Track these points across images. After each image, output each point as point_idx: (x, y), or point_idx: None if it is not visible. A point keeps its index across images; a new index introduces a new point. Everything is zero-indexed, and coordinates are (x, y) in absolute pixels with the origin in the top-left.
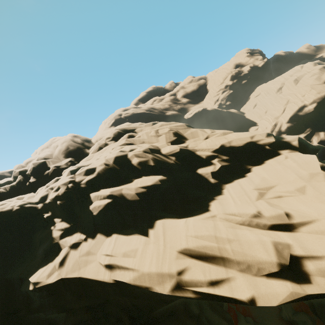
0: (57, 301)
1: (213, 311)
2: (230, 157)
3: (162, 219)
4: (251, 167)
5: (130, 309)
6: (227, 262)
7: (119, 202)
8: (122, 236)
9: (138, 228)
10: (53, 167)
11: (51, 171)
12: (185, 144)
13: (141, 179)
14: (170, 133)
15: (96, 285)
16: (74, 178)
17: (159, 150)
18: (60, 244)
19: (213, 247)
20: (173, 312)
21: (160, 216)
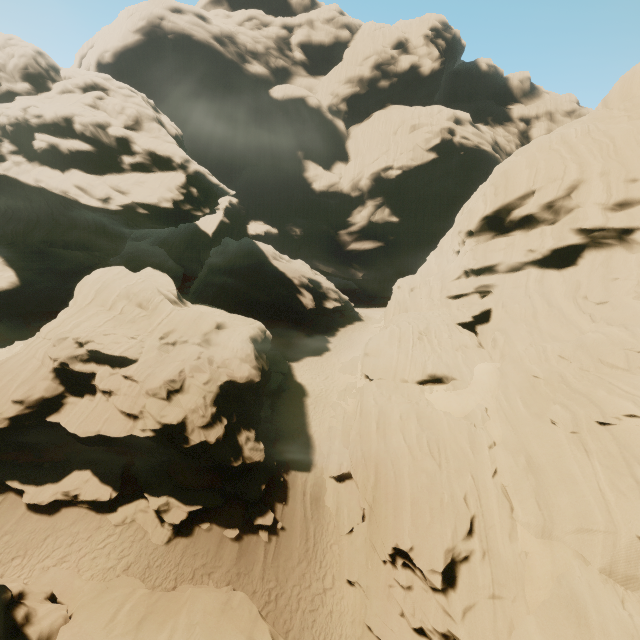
0: (1, 187)
1: (105, 240)
2: (150, 159)
3: (76, 169)
4: (157, 171)
5: (48, 209)
6: (87, 192)
7: (54, 149)
8: (50, 169)
9: (62, 169)
10: (5, 85)
11: (3, 89)
12: (132, 133)
13: (75, 141)
14: (131, 116)
15: (27, 185)
16: (25, 113)
17: (108, 127)
18: (6, 157)
19: (85, 185)
20: (78, 227)
21: (77, 168)
